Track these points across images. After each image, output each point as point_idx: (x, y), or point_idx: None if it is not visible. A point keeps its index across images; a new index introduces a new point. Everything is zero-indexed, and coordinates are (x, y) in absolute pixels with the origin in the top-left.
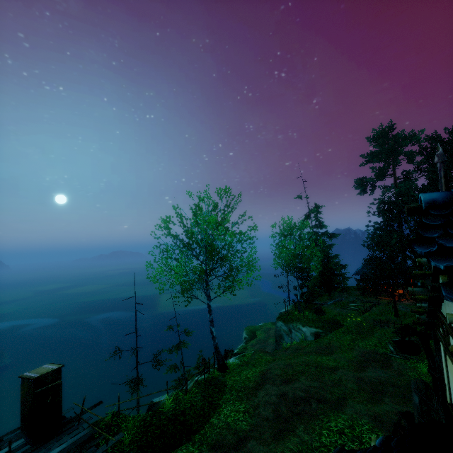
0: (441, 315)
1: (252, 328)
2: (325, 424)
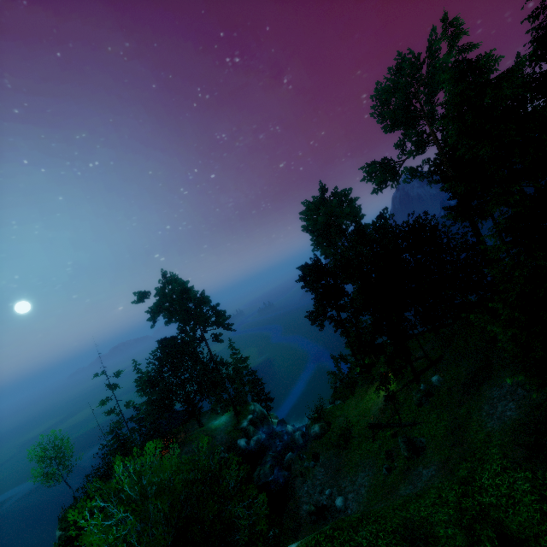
0: None
1: None
2: None
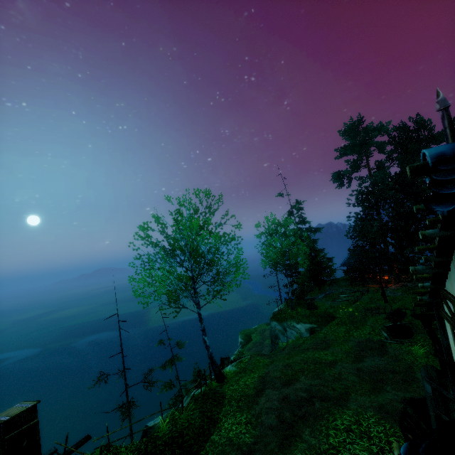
0: (446, 293)
1: (247, 331)
2: (331, 423)
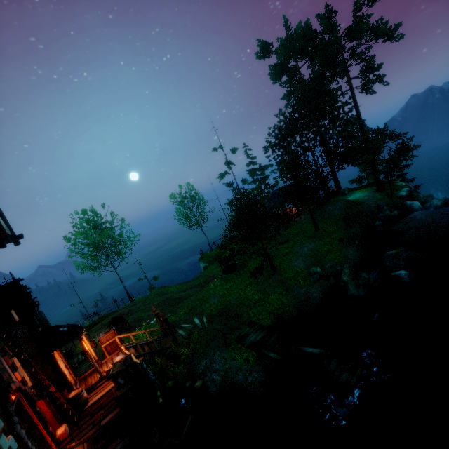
0: None
1: None
2: None
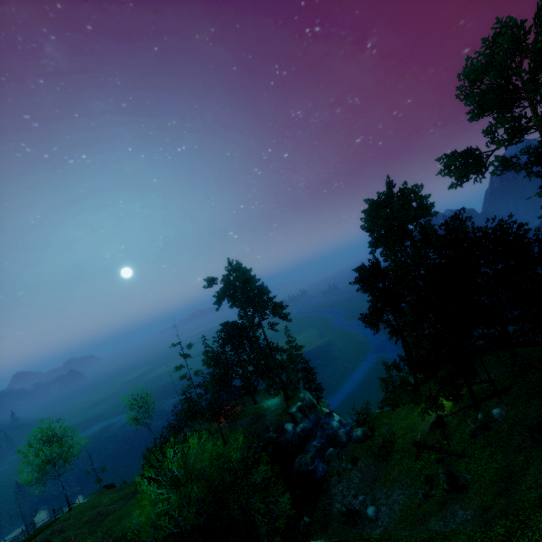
0: None
1: None
2: None
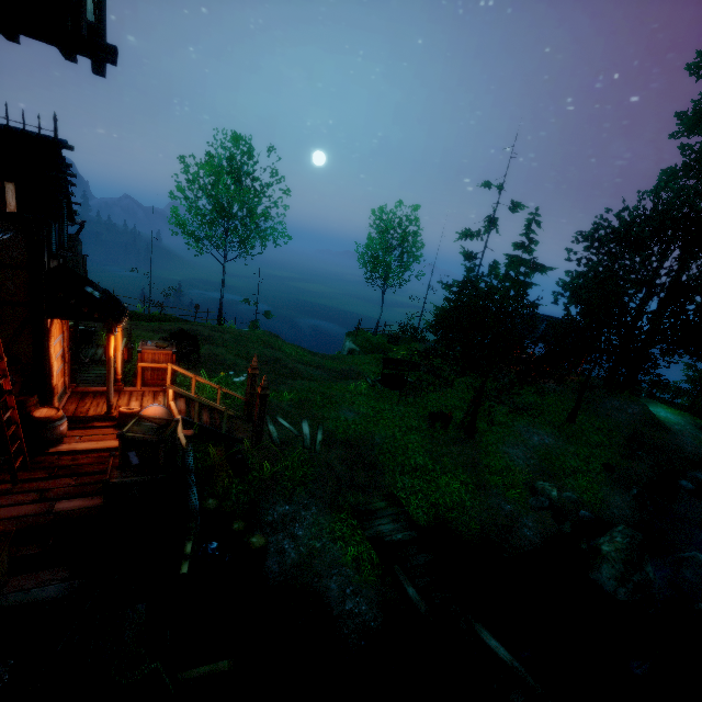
0: None
1: None
2: None
